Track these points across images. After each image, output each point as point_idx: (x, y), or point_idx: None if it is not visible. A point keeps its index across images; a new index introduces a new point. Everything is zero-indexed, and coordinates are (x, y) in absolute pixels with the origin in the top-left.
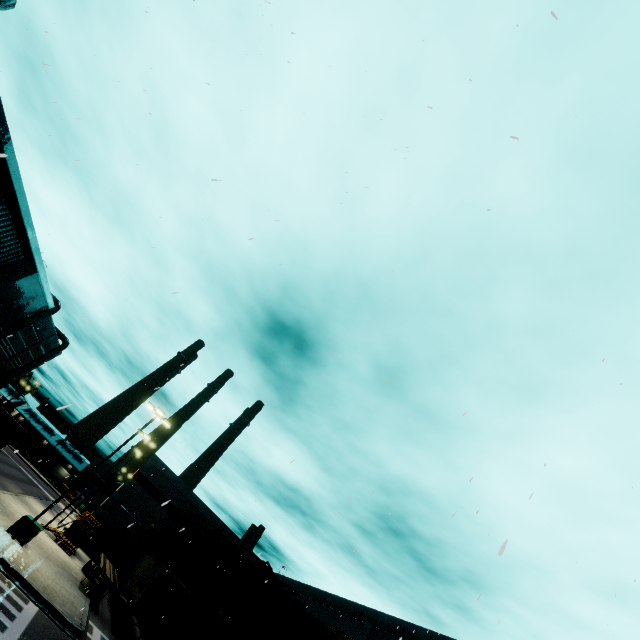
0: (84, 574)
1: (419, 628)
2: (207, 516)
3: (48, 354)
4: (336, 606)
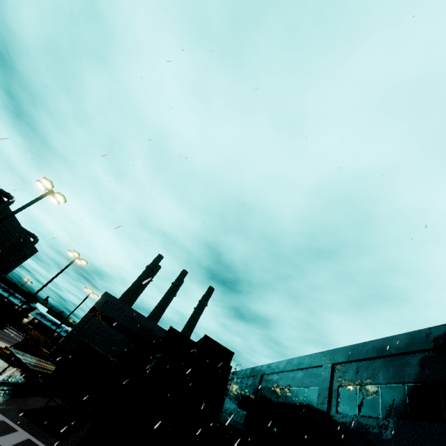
0: (23, 378)
1: (392, 338)
2: (161, 334)
3: (23, 249)
4: (289, 367)
